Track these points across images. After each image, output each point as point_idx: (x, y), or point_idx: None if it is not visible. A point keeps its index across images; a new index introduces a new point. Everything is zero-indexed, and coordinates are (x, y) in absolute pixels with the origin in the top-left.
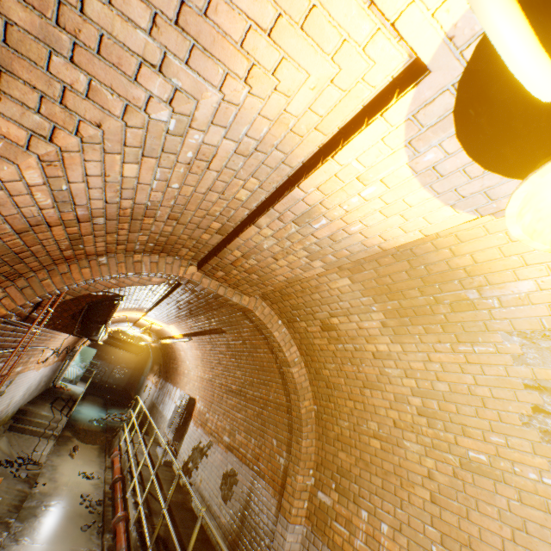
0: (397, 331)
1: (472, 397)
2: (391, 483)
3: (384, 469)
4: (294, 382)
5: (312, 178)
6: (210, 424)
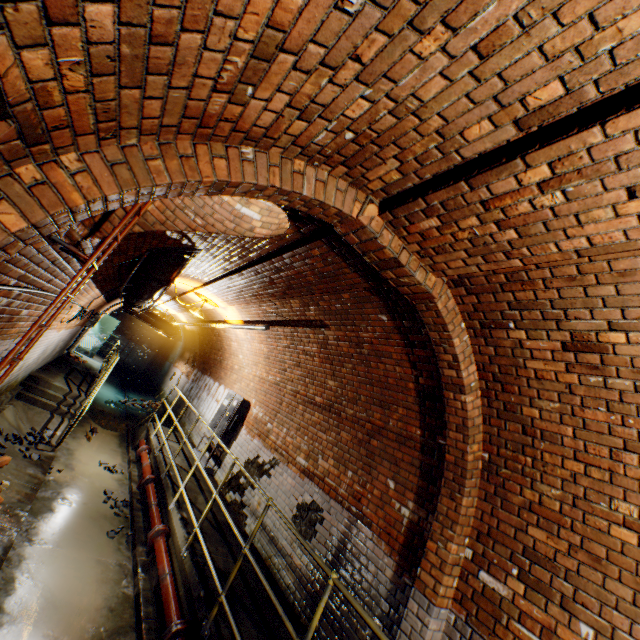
0: None
1: None
2: None
3: None
4: (464, 416)
5: None
6: (274, 438)
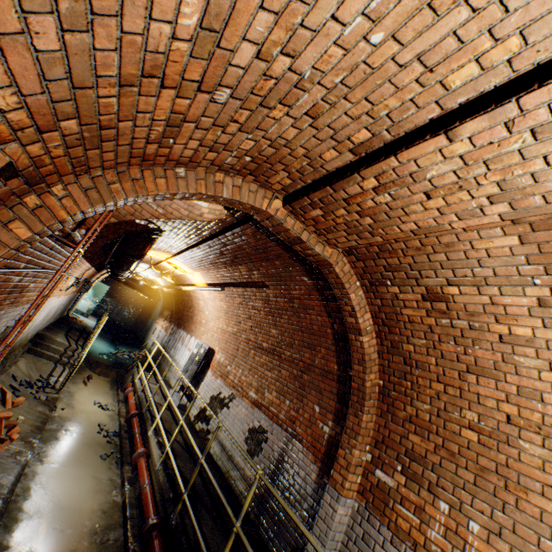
0: None
1: None
2: (489, 482)
3: (479, 465)
4: (362, 352)
5: None
6: (232, 377)
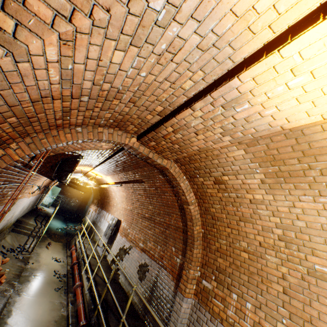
0: (272, 186)
1: (323, 231)
2: (254, 279)
3: (250, 271)
4: (191, 215)
5: (253, 69)
6: (130, 236)
